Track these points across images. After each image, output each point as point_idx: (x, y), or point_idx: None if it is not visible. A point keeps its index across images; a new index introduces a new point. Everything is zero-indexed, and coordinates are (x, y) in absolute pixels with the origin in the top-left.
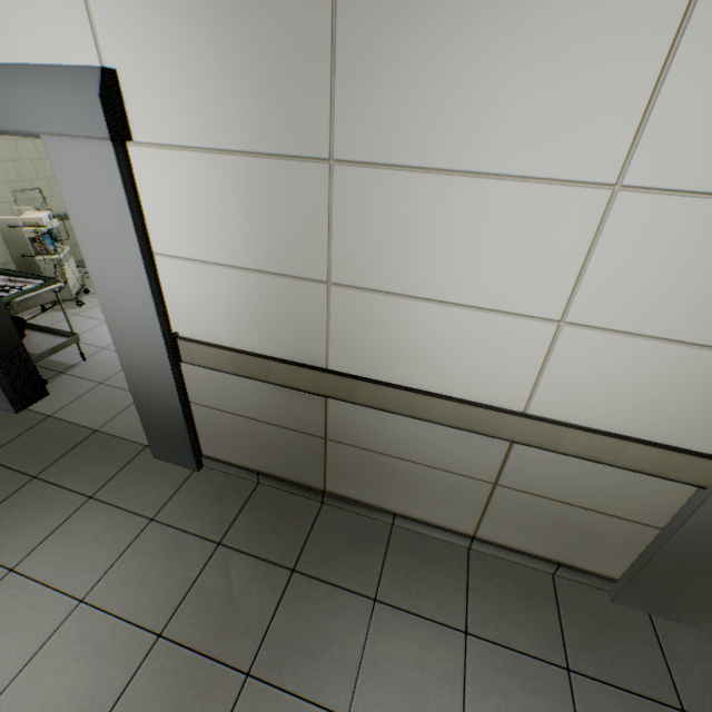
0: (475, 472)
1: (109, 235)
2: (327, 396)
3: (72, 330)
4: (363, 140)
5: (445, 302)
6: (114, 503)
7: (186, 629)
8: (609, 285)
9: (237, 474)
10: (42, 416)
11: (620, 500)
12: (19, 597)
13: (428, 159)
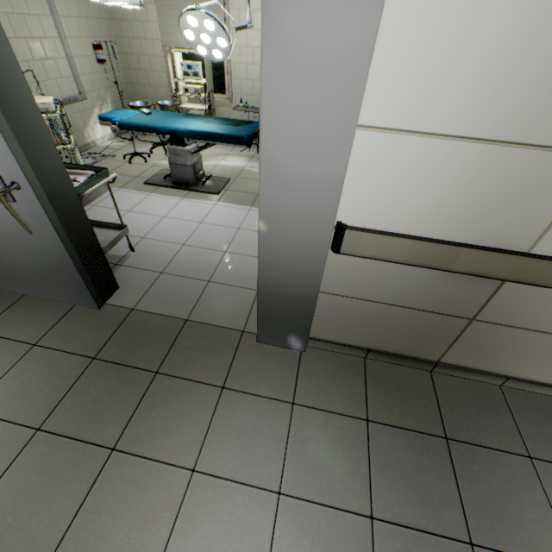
0: None
1: (316, 100)
2: (516, 281)
3: (122, 222)
4: None
5: None
6: (247, 391)
7: (390, 508)
8: None
9: (343, 352)
10: (126, 310)
11: None
12: (218, 498)
13: None
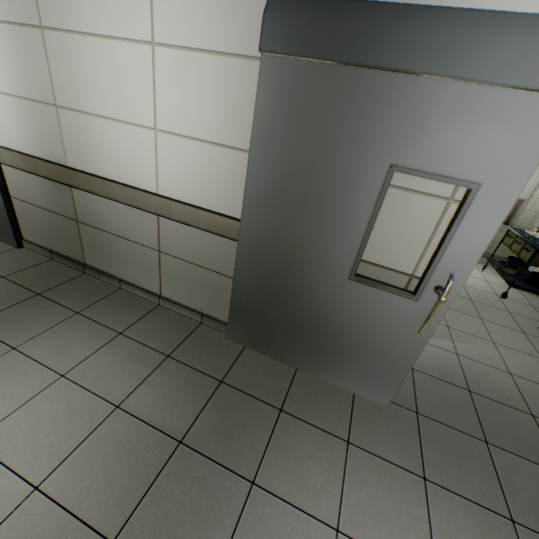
0: (149, 242)
1: None
2: (68, 185)
3: None
4: (52, 15)
5: (107, 117)
6: None
7: None
8: (167, 104)
9: (41, 253)
10: None
11: (215, 259)
12: None
13: (80, 27)
